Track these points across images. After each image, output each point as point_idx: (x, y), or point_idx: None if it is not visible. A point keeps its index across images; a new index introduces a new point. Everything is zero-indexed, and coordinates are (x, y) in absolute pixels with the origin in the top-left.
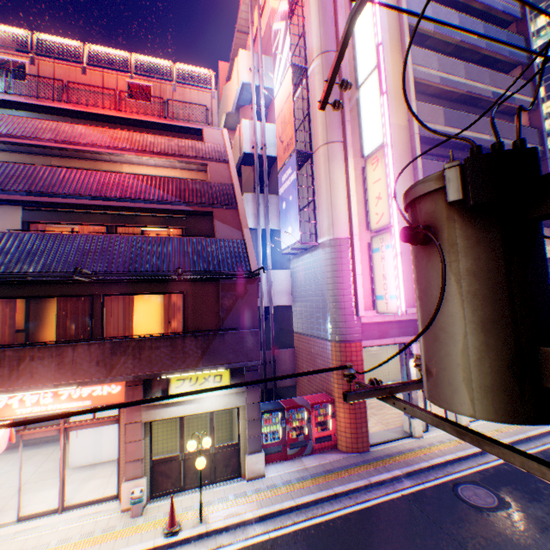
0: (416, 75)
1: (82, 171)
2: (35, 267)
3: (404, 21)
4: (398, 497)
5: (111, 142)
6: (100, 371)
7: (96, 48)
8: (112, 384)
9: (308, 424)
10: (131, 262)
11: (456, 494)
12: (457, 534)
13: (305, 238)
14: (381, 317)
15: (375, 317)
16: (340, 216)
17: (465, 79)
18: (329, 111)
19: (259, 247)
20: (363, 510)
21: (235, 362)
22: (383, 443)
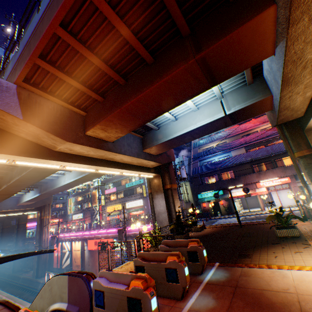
0: None
1: (252, 135)
2: (259, 156)
3: None
4: None
5: (253, 124)
6: (282, 173)
7: None
8: (284, 178)
9: None
10: (279, 149)
11: None
12: None
13: None
14: None
15: None
16: None
17: None
18: None
19: None
20: None
21: None
22: None
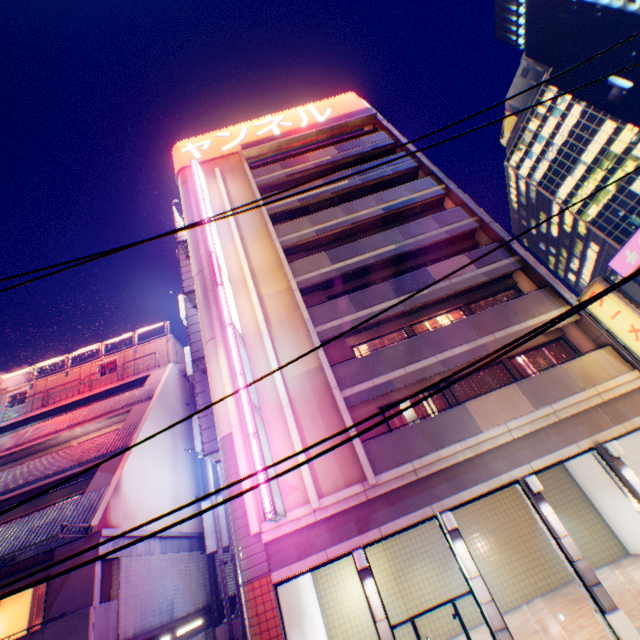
0: (288, 242)
1: (9, 469)
2: None
3: (264, 214)
4: None
5: (55, 427)
6: None
7: (77, 352)
8: None
9: None
10: None
11: None
12: None
13: None
14: (295, 522)
15: (284, 526)
16: (222, 410)
17: (346, 216)
18: (204, 316)
19: (208, 468)
20: None
21: None
22: None
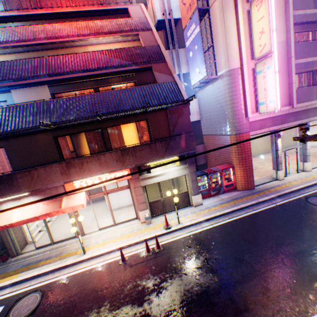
0: None
1: (70, 55)
2: (72, 117)
3: None
4: (274, 206)
5: (77, 31)
6: (118, 165)
7: None
8: (123, 171)
9: (220, 179)
10: (118, 106)
11: (307, 202)
12: (310, 217)
13: (207, 75)
14: (261, 116)
15: (257, 117)
16: (233, 53)
17: None
18: None
19: None
20: (257, 212)
21: (183, 152)
22: (261, 184)
